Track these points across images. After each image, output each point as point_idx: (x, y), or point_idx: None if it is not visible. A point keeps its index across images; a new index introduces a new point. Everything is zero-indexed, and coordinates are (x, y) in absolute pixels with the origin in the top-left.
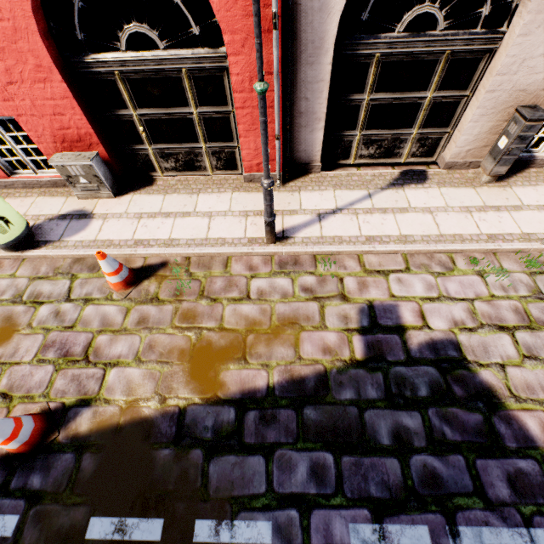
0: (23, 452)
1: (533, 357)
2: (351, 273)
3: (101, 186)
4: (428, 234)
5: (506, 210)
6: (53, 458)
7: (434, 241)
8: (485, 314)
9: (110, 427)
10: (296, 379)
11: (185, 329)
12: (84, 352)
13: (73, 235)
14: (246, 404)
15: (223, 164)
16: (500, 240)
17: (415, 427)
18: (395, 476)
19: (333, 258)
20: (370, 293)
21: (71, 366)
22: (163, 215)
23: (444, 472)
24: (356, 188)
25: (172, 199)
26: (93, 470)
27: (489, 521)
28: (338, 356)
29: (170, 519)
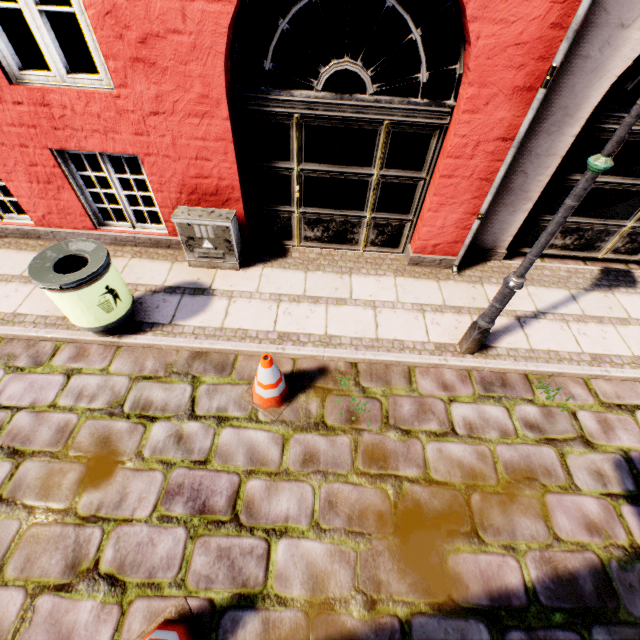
0: None
1: None
2: (583, 405)
3: (228, 254)
4: None
5: None
6: None
7: None
8: None
9: None
10: (563, 576)
11: (376, 477)
12: (230, 507)
13: (189, 318)
14: (501, 618)
15: (384, 239)
16: None
17: None
18: None
19: (552, 381)
20: (620, 438)
21: (214, 532)
22: (310, 300)
23: None
24: (553, 285)
25: (316, 278)
26: None
27: None
28: (612, 539)
29: None
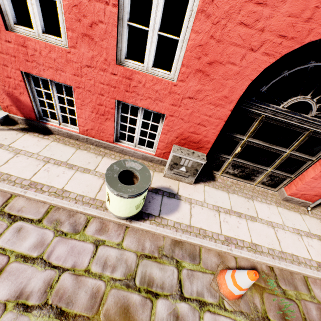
0: None
1: None
2: None
3: (191, 176)
4: None
5: None
6: None
7: None
8: None
9: None
10: None
11: None
12: None
13: (170, 214)
14: None
15: (271, 183)
16: None
17: None
18: None
19: None
20: None
21: None
22: (236, 214)
23: None
24: None
25: (235, 199)
26: None
27: None
28: None
29: None
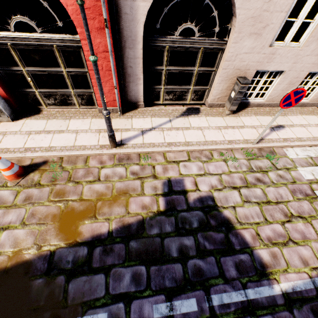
0: None
1: (248, 201)
2: (159, 163)
3: (2, 114)
4: (200, 140)
5: (237, 128)
6: None
7: (202, 144)
8: (227, 181)
9: None
10: (126, 225)
11: (57, 201)
12: None
13: None
14: (94, 243)
15: (86, 102)
16: (234, 143)
17: (190, 245)
18: (179, 273)
19: (150, 155)
20: (169, 173)
21: None
22: (46, 132)
23: (204, 267)
24: (163, 116)
25: (52, 122)
26: None
27: (226, 289)
28: (150, 210)
29: None
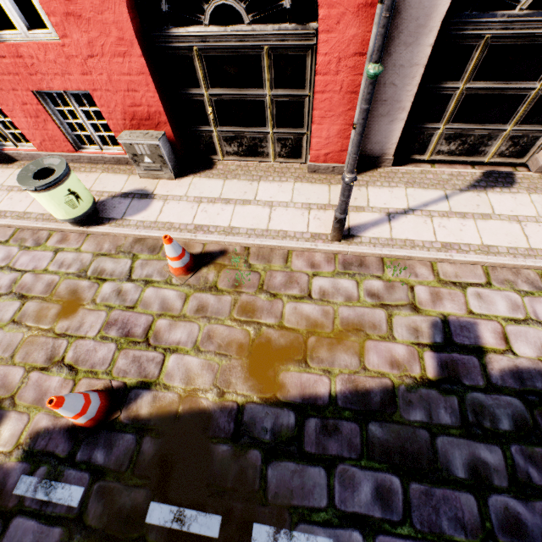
0: (88, 427)
1: None
2: (423, 281)
3: (164, 167)
4: (515, 246)
5: None
6: (115, 436)
7: (523, 255)
8: None
9: (169, 414)
10: (360, 391)
11: (244, 323)
12: (144, 334)
13: (135, 215)
14: (306, 410)
15: (288, 151)
16: None
17: (495, 464)
18: (471, 514)
19: (403, 263)
20: (444, 306)
21: (132, 347)
22: (223, 201)
23: (528, 519)
24: (431, 187)
25: (232, 185)
26: (153, 455)
27: None
28: (407, 372)
29: (228, 518)
